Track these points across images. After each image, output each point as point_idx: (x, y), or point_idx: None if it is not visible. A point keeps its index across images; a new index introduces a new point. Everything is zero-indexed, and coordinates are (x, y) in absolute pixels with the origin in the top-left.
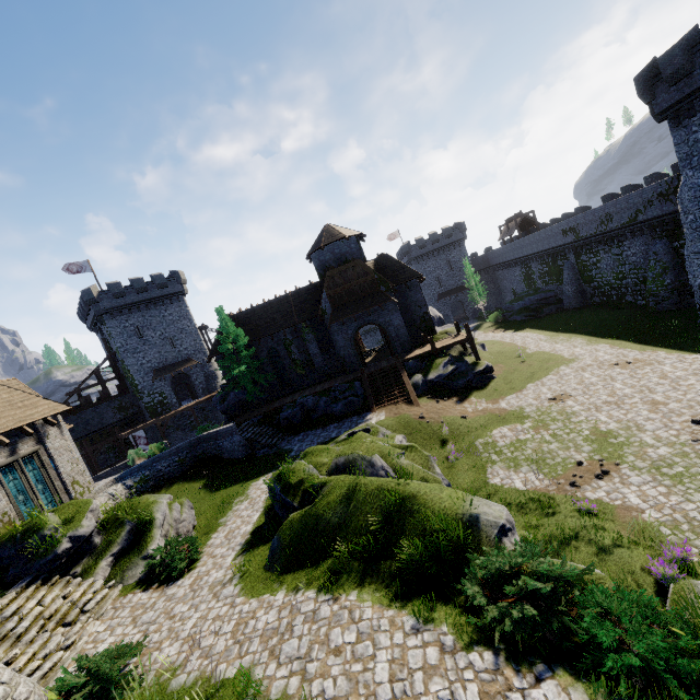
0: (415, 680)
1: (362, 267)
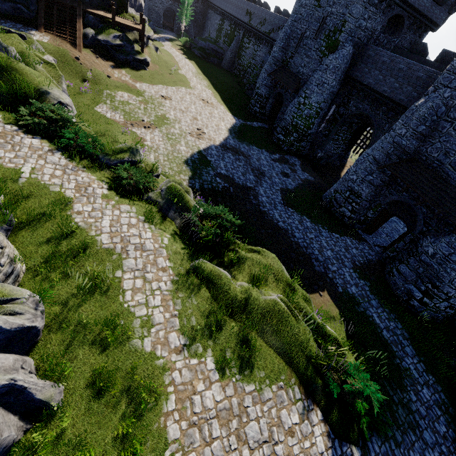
0: None
1: None
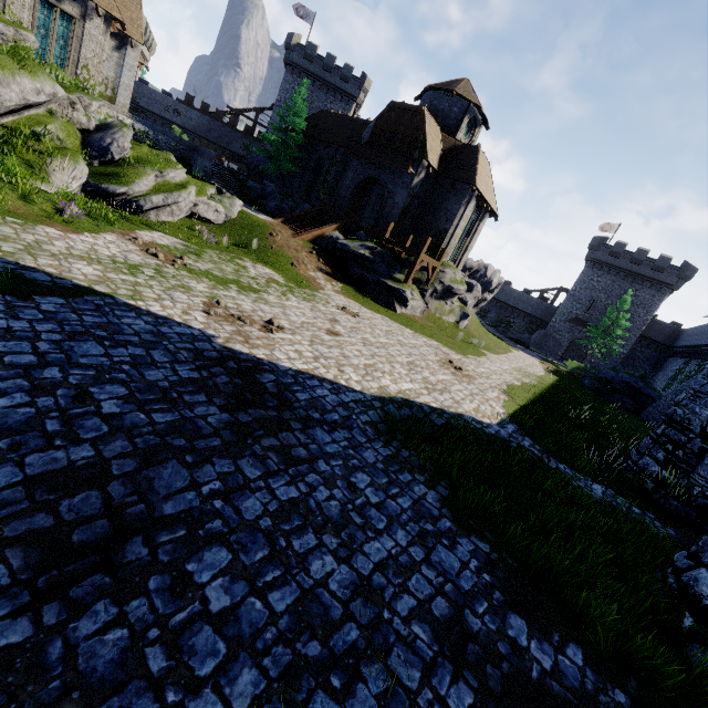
0: None
1: (420, 118)
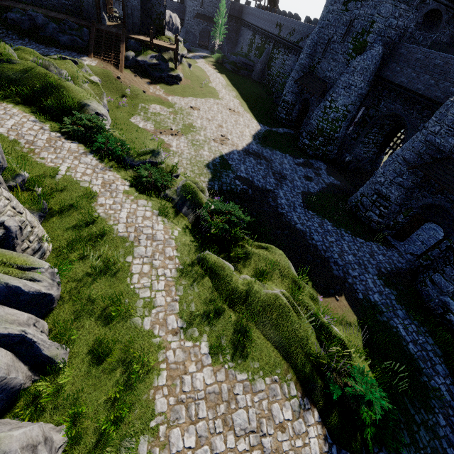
0: (23, 128)
1: None
